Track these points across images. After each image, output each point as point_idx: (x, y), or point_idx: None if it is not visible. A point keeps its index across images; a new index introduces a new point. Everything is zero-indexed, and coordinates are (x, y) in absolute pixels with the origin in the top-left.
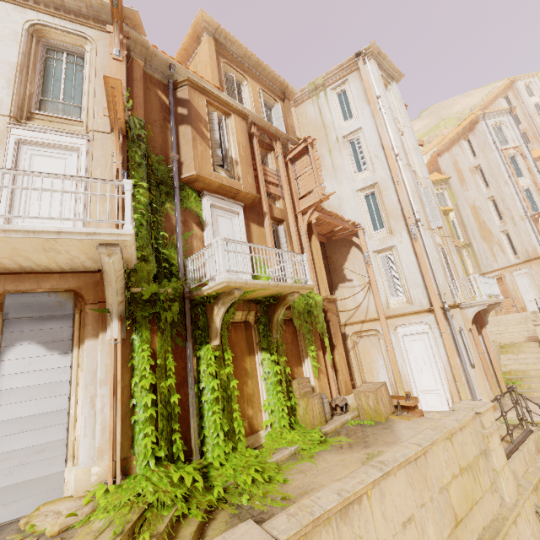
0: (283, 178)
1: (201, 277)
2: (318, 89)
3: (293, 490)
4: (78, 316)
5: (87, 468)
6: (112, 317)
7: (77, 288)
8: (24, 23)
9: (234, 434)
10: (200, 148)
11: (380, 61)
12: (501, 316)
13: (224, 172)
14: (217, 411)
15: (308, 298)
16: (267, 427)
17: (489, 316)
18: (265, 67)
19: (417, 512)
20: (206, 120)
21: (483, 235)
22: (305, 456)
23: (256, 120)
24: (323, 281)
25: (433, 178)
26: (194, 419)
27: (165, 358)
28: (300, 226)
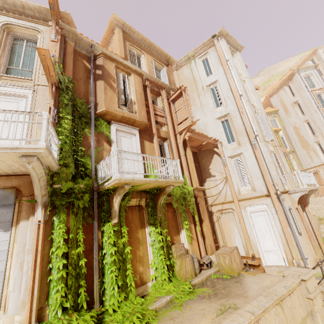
0: (167, 112)
1: (104, 176)
2: (190, 58)
3: None
4: (18, 205)
5: (12, 316)
6: (38, 205)
7: (17, 186)
8: None
9: (127, 286)
10: (109, 94)
11: (228, 39)
12: (318, 198)
13: (126, 109)
14: (113, 270)
15: (183, 188)
16: (153, 279)
17: (310, 198)
18: (155, 46)
19: None
20: (114, 77)
21: (303, 145)
22: (177, 303)
23: (149, 77)
24: (194, 177)
25: (267, 110)
26: (96, 277)
27: (77, 232)
28: (178, 142)
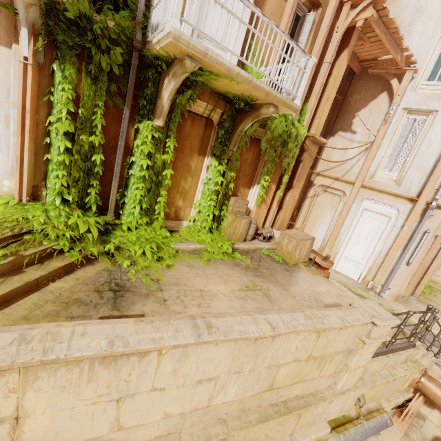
0: None
1: (158, 23)
2: None
3: (169, 277)
4: None
5: (2, 179)
6: (21, 24)
7: None
8: None
9: (155, 213)
10: None
11: None
12: None
13: None
14: (140, 188)
15: (291, 125)
16: (191, 221)
17: None
18: None
19: (225, 376)
20: None
21: None
22: (205, 256)
23: None
24: (321, 116)
25: None
26: (115, 185)
27: (95, 112)
28: (338, 26)
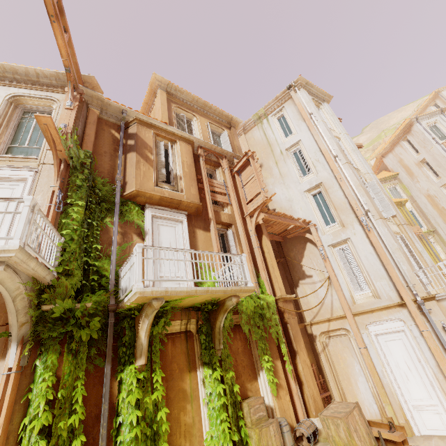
0: (230, 187)
1: (126, 287)
2: (261, 117)
3: None
4: None
5: None
6: (12, 341)
7: None
8: (5, 96)
9: None
10: (143, 169)
11: (309, 89)
12: None
13: (169, 187)
14: None
15: (258, 299)
16: None
17: None
18: (211, 106)
19: None
20: (151, 147)
21: None
22: None
23: (202, 144)
24: (277, 280)
25: (382, 176)
26: None
27: (75, 386)
28: (249, 228)
